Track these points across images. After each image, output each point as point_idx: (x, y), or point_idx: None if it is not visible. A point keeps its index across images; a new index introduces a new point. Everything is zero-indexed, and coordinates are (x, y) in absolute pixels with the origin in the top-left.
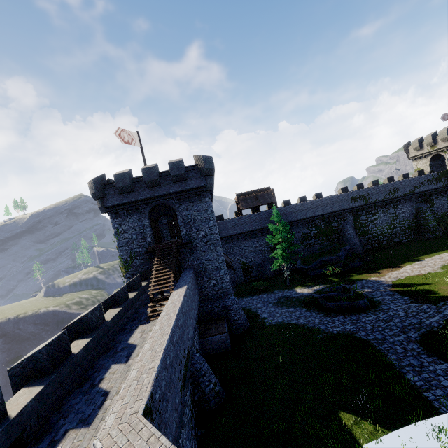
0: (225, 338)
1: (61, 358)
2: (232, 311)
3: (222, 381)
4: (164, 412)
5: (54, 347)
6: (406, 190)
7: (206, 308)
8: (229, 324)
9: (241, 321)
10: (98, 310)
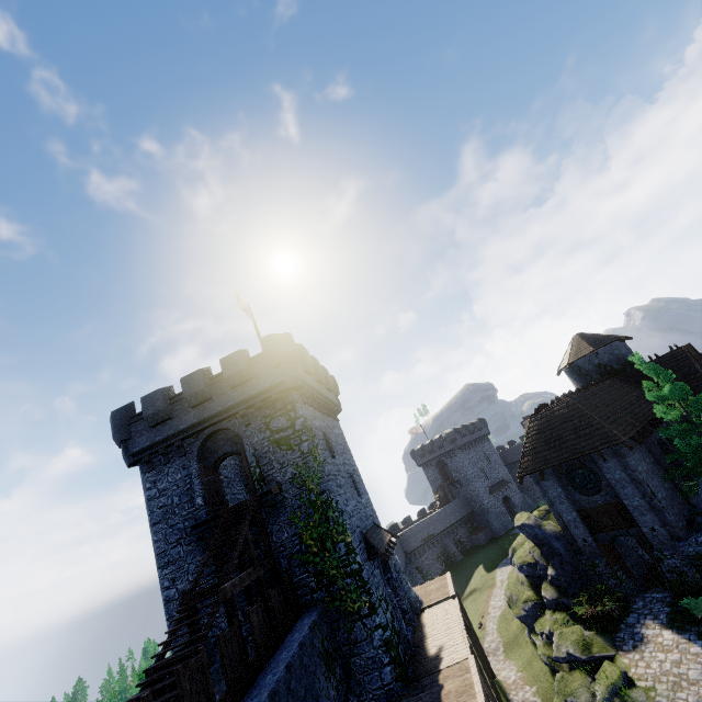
0: (478, 537)
1: (397, 529)
2: (490, 523)
3: (466, 554)
4: (407, 540)
5: (394, 526)
6: None
7: (478, 520)
8: (491, 531)
9: (496, 530)
10: (409, 517)
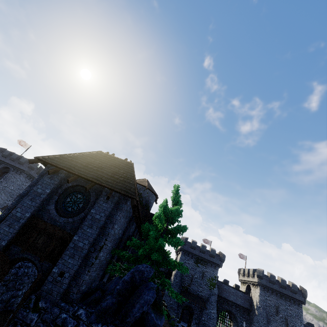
0: None
1: None
2: None
3: None
4: None
5: None
6: None
7: None
8: None
9: None
10: None
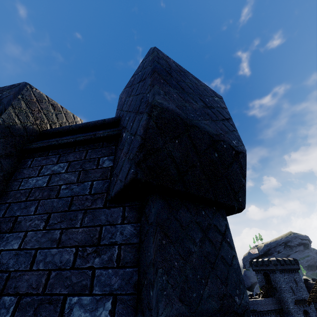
0: None
1: None
2: None
3: None
4: None
5: None
6: None
7: (285, 315)
8: None
9: None
10: None
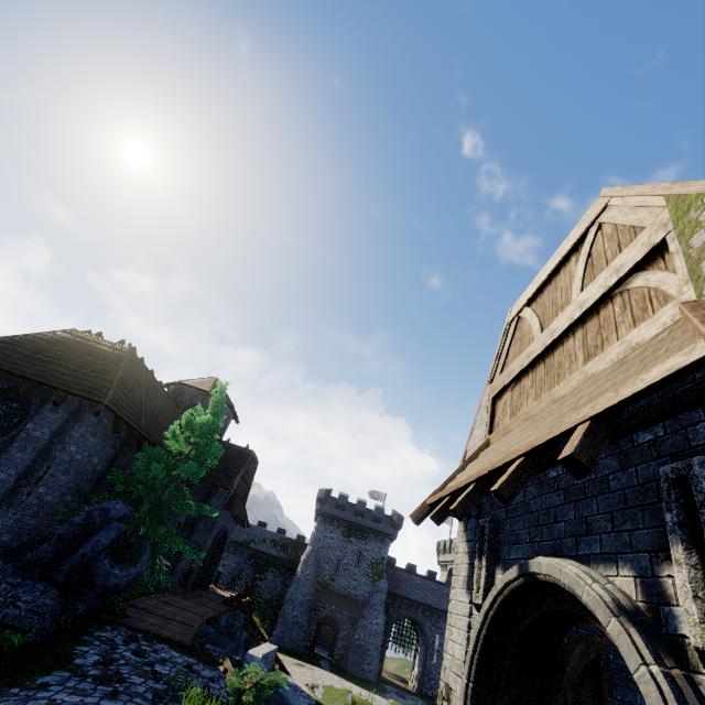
0: None
1: None
2: None
3: None
4: None
5: None
6: (241, 537)
7: None
8: None
9: None
10: None
